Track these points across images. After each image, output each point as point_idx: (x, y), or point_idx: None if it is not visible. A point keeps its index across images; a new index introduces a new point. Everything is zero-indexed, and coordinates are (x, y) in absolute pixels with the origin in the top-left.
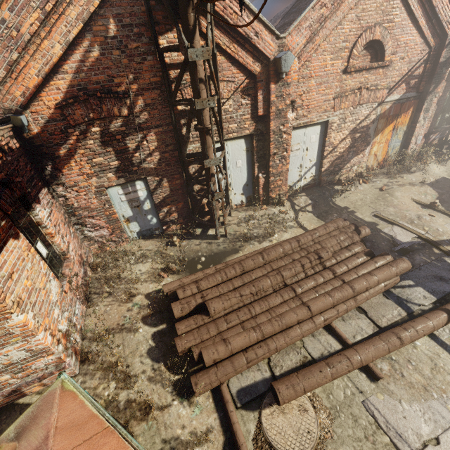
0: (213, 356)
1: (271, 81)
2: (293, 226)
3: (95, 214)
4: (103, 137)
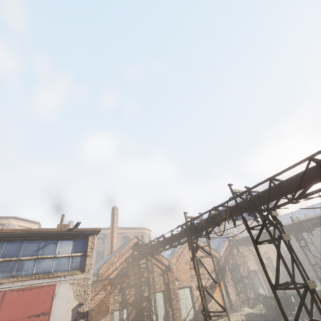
0: None
1: (168, 271)
2: None
3: None
4: (120, 289)
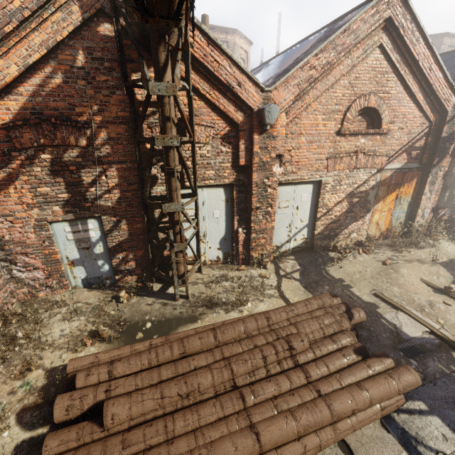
0: None
1: (255, 132)
2: (273, 294)
3: (30, 251)
4: (53, 165)
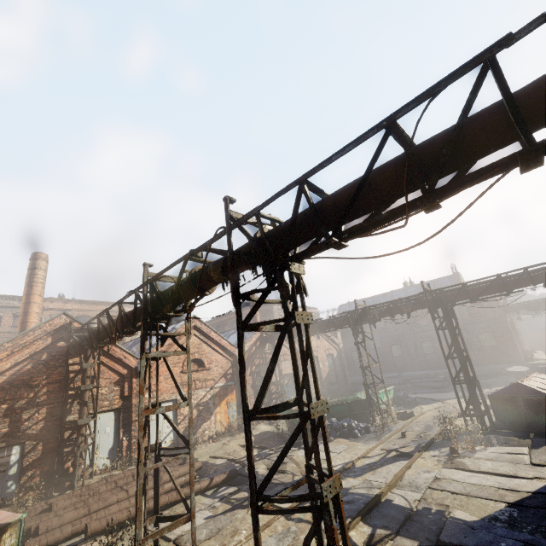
0: (48, 523)
1: (134, 377)
2: None
3: None
4: (7, 411)
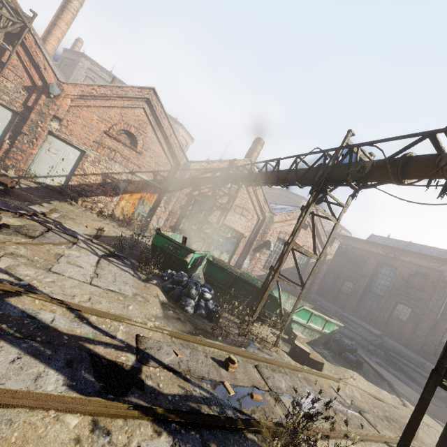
0: None
1: (44, 94)
2: None
3: None
4: None
